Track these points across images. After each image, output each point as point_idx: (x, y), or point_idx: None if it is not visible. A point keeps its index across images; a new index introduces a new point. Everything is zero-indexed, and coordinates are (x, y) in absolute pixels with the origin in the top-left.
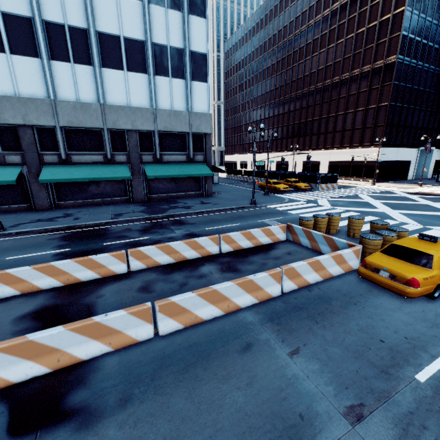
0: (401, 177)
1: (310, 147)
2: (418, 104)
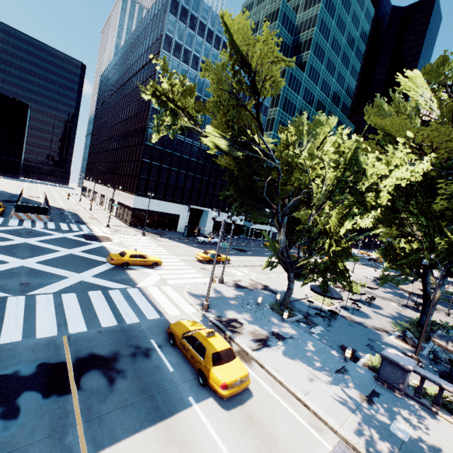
0: (168, 227)
1: (114, 185)
2: (184, 169)
